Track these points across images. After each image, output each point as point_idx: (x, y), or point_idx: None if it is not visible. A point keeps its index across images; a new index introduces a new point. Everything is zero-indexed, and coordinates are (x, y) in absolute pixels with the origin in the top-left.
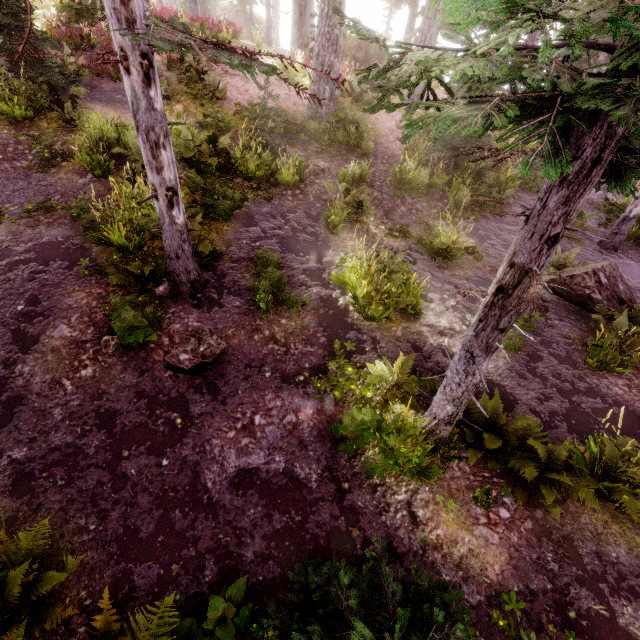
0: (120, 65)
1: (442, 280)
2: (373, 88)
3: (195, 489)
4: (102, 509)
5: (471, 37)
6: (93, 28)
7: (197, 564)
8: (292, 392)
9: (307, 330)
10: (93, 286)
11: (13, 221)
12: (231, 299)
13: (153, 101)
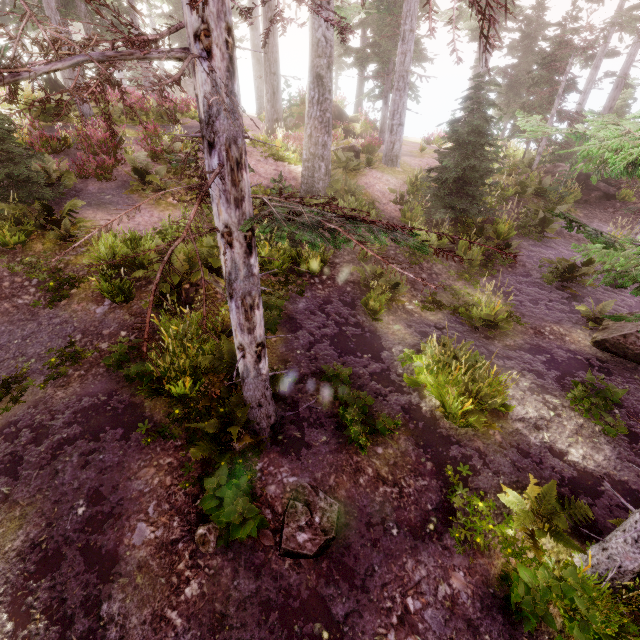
0: (219, 238)
1: (500, 355)
2: (355, 154)
3: None
4: None
5: None
6: (60, 124)
7: None
8: (430, 550)
9: (408, 456)
10: (160, 455)
11: (40, 386)
12: (315, 433)
13: (253, 267)
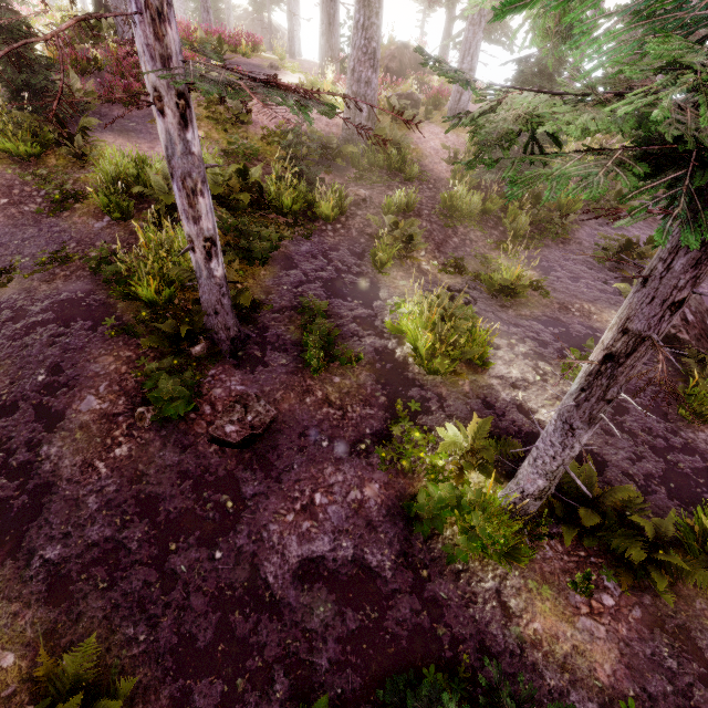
0: (153, 106)
1: (507, 322)
2: (413, 104)
3: (255, 585)
4: (151, 615)
5: (594, 86)
6: (98, 47)
7: (265, 677)
8: (354, 464)
9: (364, 389)
10: (121, 348)
11: (26, 276)
12: (276, 356)
13: (190, 144)
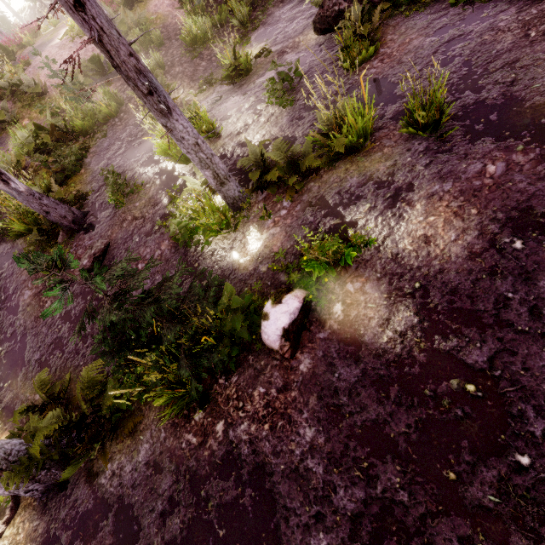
0: None
1: (240, 95)
2: None
3: None
4: (83, 354)
5: None
6: None
7: None
8: (153, 239)
9: (152, 198)
10: None
11: None
12: (103, 215)
13: None
